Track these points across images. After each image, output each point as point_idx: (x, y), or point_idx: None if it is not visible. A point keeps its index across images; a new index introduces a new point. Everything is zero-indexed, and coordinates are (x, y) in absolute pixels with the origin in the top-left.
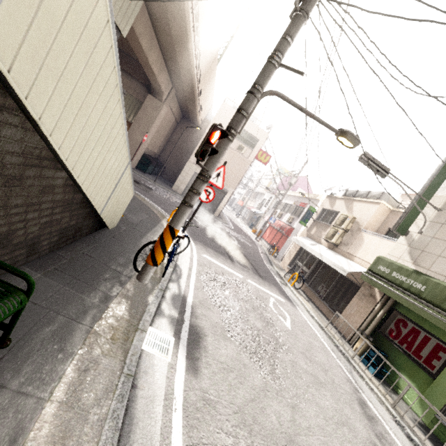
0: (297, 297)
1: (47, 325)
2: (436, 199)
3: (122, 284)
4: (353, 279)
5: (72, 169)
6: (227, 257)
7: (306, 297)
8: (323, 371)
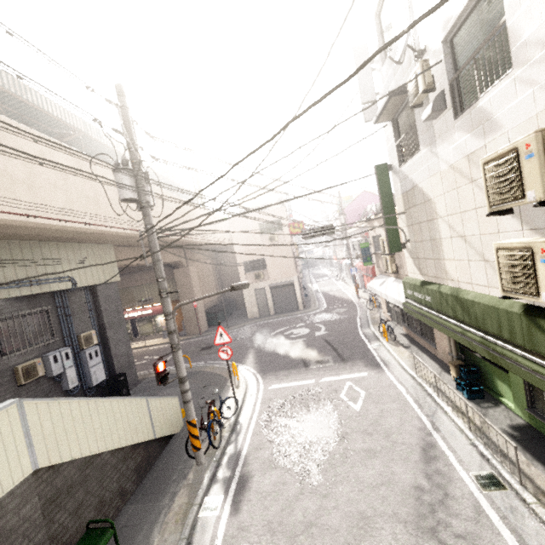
0: (390, 353)
1: (140, 533)
2: (398, 202)
3: (185, 477)
4: None
5: (107, 449)
6: (302, 366)
7: (407, 343)
8: (384, 438)
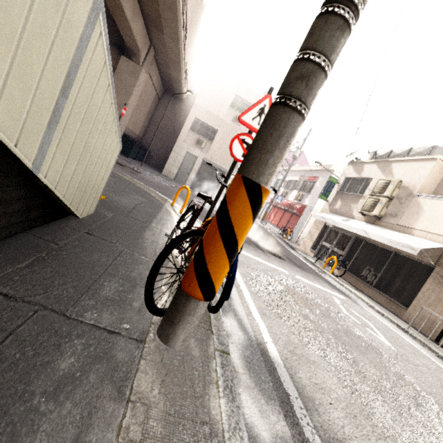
0: (346, 287)
1: None
2: None
3: (122, 382)
4: (419, 257)
5: None
6: (255, 246)
7: (351, 286)
8: None
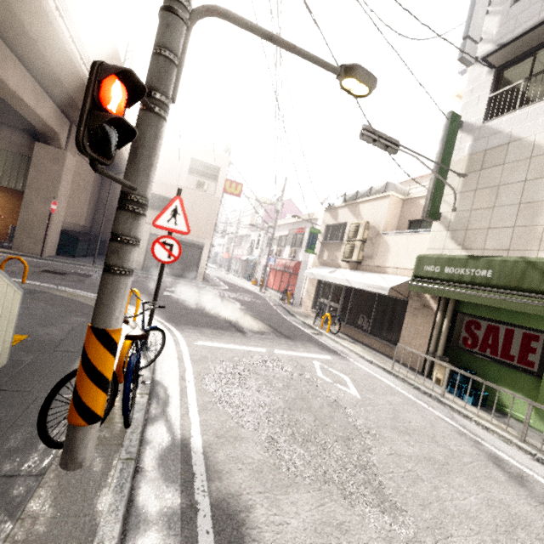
0: (340, 344)
1: None
2: (455, 165)
3: (15, 509)
4: (395, 294)
5: None
6: (234, 330)
7: (349, 339)
8: (431, 441)
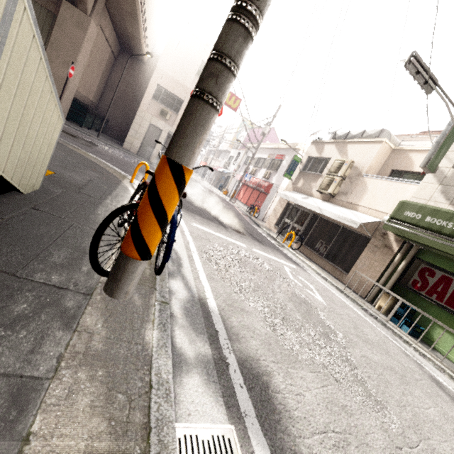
0: (300, 259)
1: None
2: None
3: (70, 320)
4: (360, 230)
5: None
6: (218, 223)
7: (305, 257)
8: (387, 355)
